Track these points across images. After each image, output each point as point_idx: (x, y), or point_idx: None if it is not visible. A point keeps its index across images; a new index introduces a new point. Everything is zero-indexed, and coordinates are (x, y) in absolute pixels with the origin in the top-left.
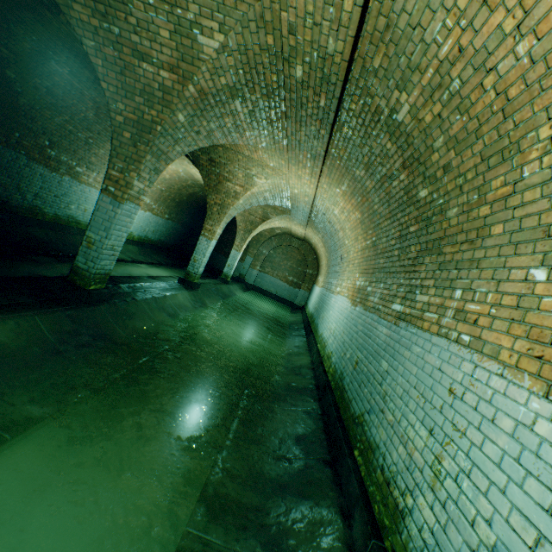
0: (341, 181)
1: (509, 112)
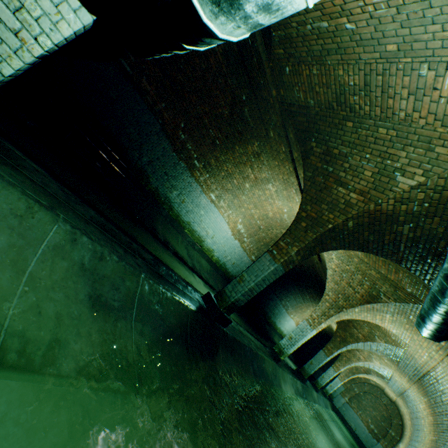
0: (423, 395)
1: None
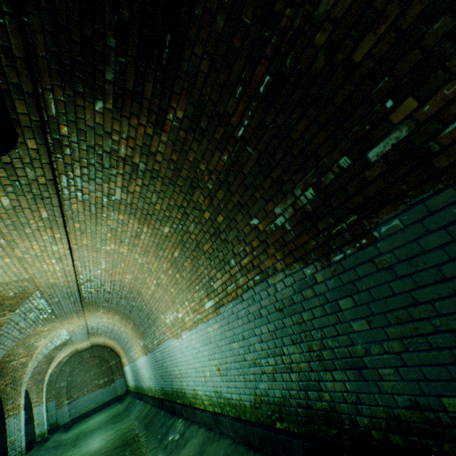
0: (98, 309)
1: (135, 287)
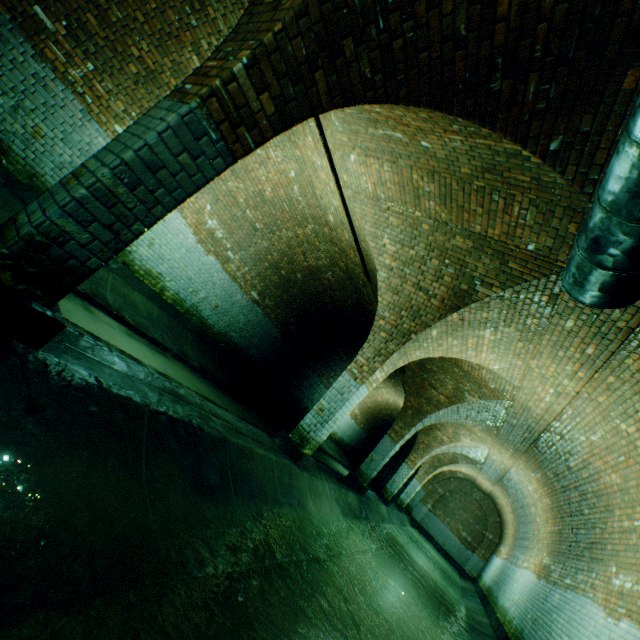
0: (535, 470)
1: (608, 496)
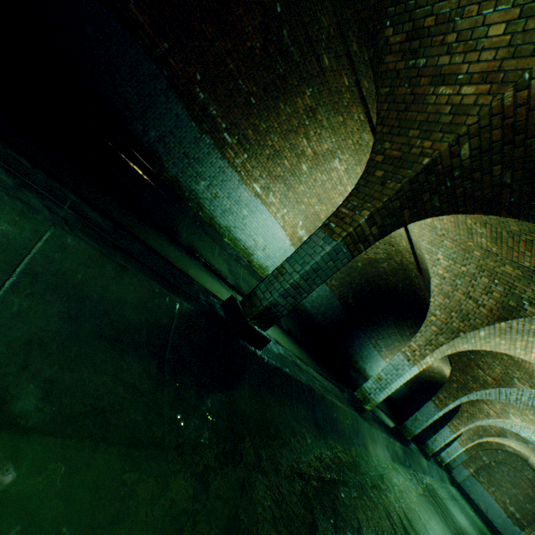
0: None
1: None
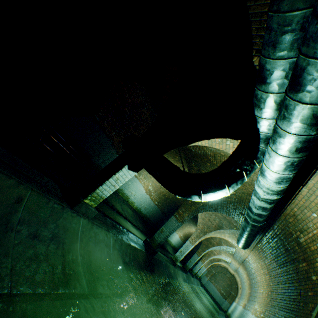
0: (245, 270)
1: (258, 282)
